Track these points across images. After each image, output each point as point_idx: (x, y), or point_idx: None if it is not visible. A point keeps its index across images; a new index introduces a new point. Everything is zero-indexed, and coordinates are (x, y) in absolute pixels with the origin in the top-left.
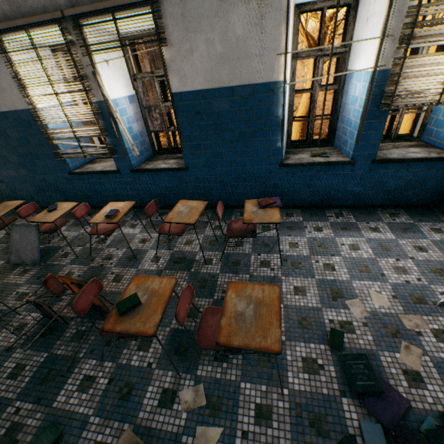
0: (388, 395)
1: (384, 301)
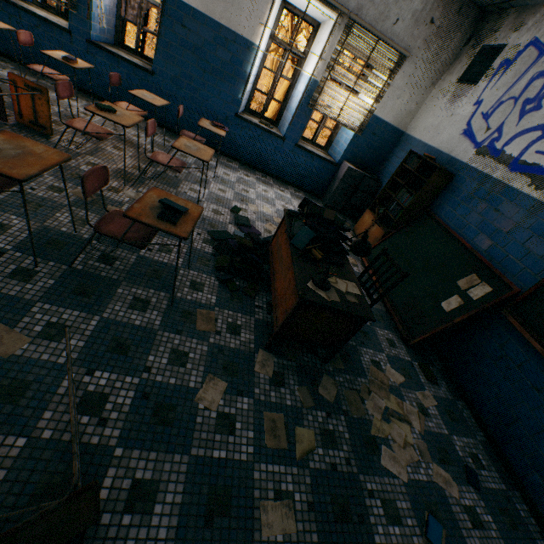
0: (253, 229)
1: (270, 211)
